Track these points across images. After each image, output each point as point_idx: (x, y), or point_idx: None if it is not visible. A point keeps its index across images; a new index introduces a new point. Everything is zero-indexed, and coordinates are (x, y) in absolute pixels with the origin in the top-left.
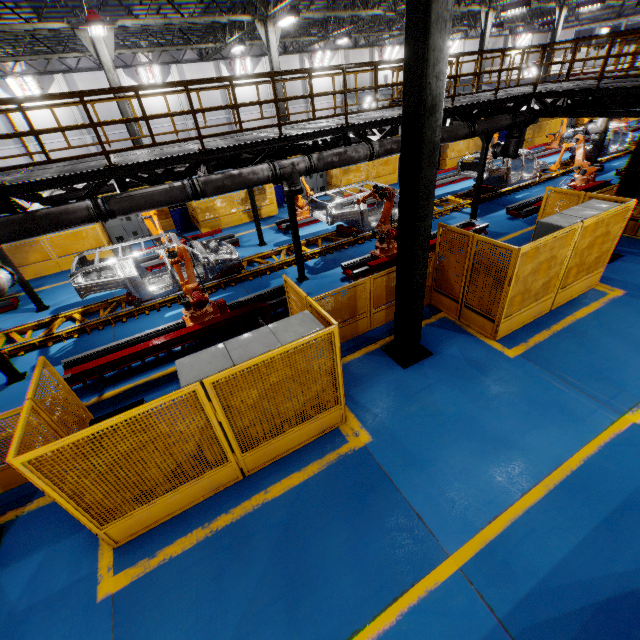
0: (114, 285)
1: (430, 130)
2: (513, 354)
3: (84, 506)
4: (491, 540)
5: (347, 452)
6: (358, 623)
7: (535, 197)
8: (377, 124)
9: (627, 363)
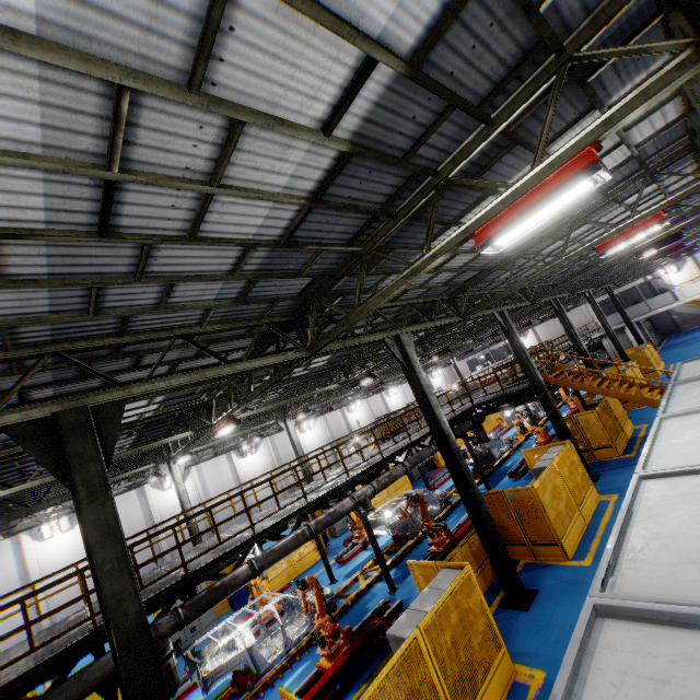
0: (236, 661)
1: (452, 443)
2: (588, 562)
3: None
4: None
5: (536, 690)
6: None
7: (519, 460)
8: (399, 451)
9: None
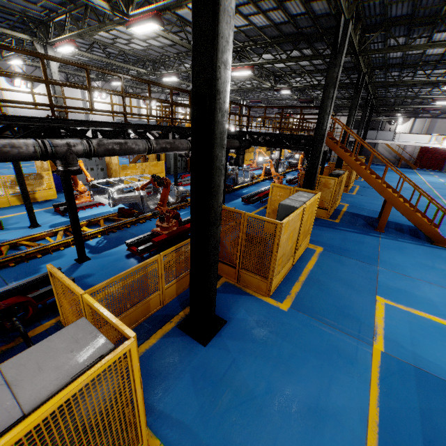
0: None
1: (220, 112)
2: (286, 307)
3: None
4: None
5: None
6: None
7: (255, 192)
8: (152, 128)
9: (351, 299)
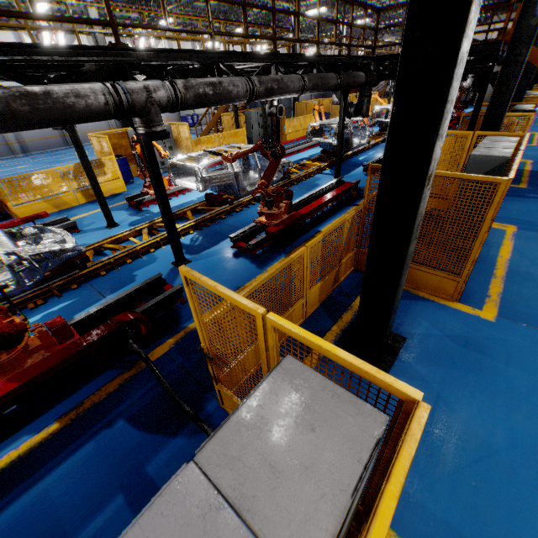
0: None
1: None
2: (491, 316)
3: None
4: None
5: None
6: None
7: (380, 156)
8: (249, 57)
9: None
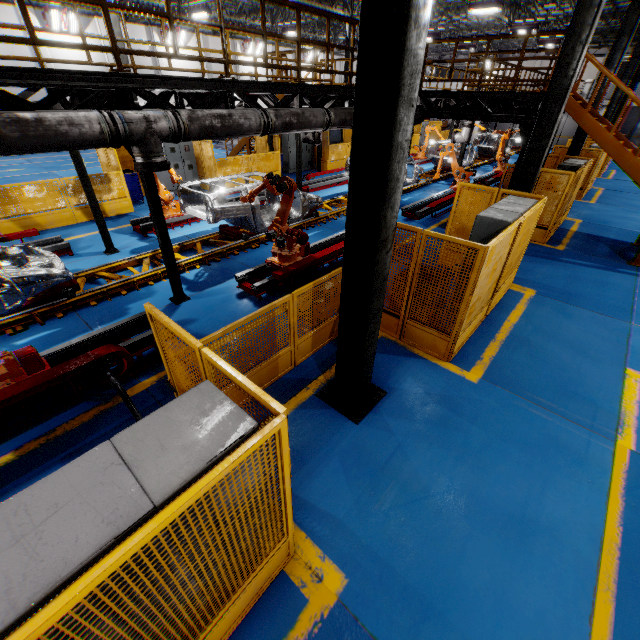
0: None
1: (415, 30)
2: (475, 378)
3: None
4: None
5: (311, 628)
6: None
7: (423, 200)
8: (268, 87)
9: (582, 371)
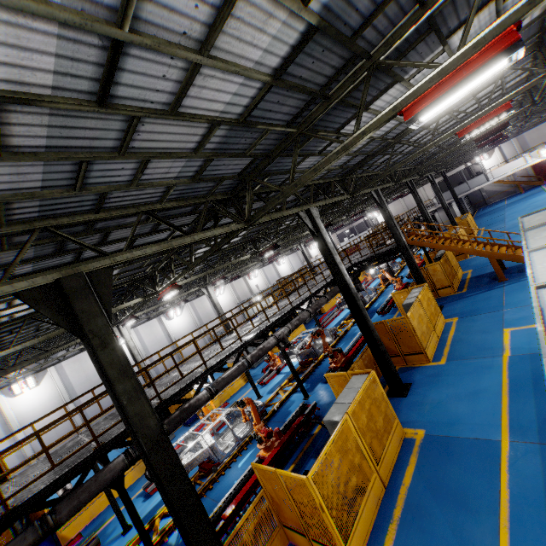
0: (203, 456)
1: (352, 290)
2: (443, 362)
3: (334, 520)
4: (508, 424)
5: (420, 442)
6: (497, 488)
7: (384, 302)
8: (303, 301)
9: (485, 339)
